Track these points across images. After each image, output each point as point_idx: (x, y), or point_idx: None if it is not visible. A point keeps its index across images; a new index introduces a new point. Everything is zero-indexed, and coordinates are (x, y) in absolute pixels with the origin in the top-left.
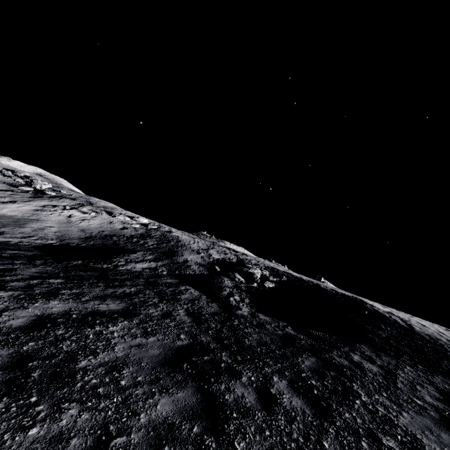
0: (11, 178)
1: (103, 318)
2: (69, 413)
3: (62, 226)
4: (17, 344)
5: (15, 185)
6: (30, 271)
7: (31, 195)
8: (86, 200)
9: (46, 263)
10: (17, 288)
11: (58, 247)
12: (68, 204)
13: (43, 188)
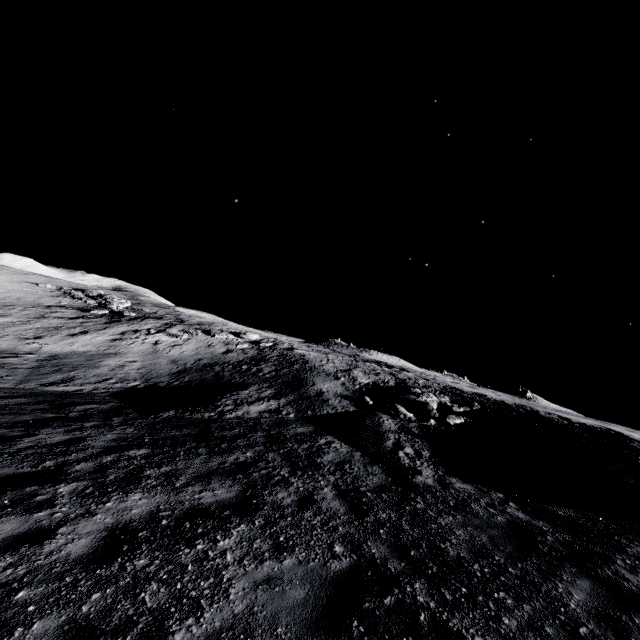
0: (82, 300)
1: (207, 522)
2: None
3: (147, 358)
4: (74, 601)
5: (87, 310)
6: (104, 439)
7: (106, 319)
8: (176, 317)
9: (127, 421)
10: (84, 475)
11: (143, 391)
12: (153, 327)
13: (121, 309)
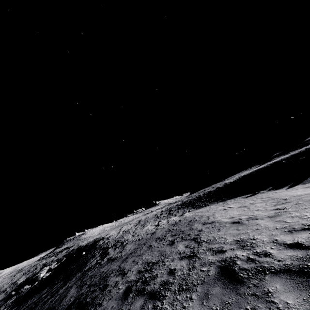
0: None
1: None
2: None
3: None
4: None
5: None
6: None
7: None
8: None
9: None
10: None
11: None
12: None
13: None
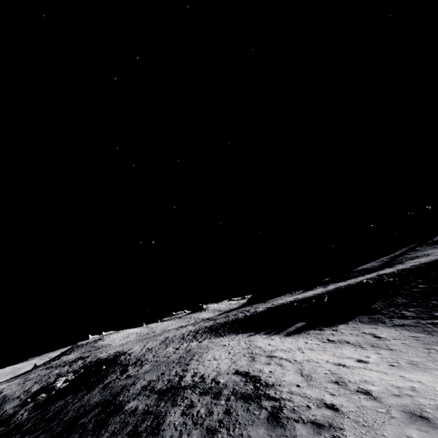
0: None
1: None
2: None
3: None
4: None
5: None
6: None
7: None
8: None
9: None
10: None
11: None
12: None
13: None
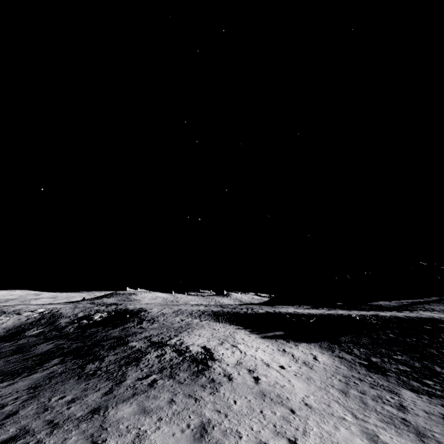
0: None
1: (18, 342)
2: (14, 346)
3: None
4: (3, 346)
5: None
6: None
7: None
8: (1, 311)
9: None
10: None
11: None
12: None
13: None
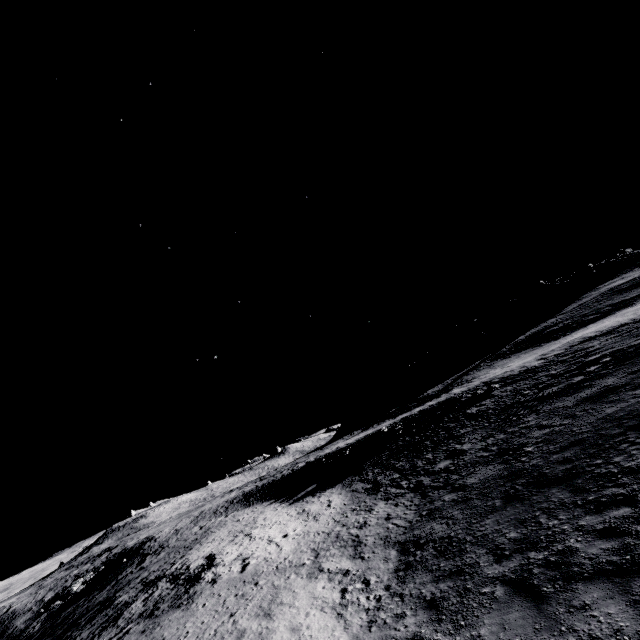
0: None
1: None
2: None
3: None
4: None
5: None
6: None
7: None
8: None
9: None
10: None
11: None
12: None
13: None
